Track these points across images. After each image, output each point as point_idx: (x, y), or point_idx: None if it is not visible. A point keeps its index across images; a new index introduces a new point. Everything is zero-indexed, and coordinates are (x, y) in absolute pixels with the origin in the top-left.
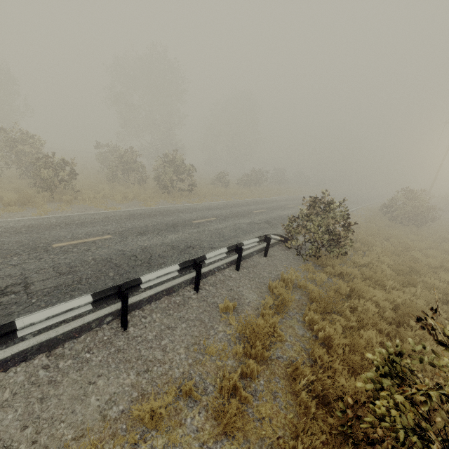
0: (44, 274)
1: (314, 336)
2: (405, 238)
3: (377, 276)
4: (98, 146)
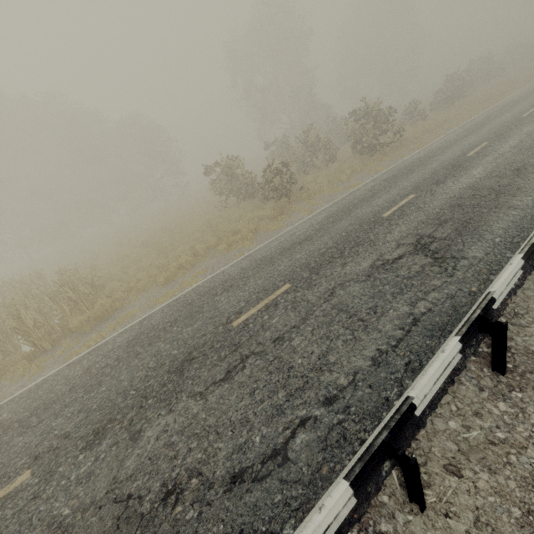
0: (426, 229)
1: None
2: None
3: None
4: (267, 147)
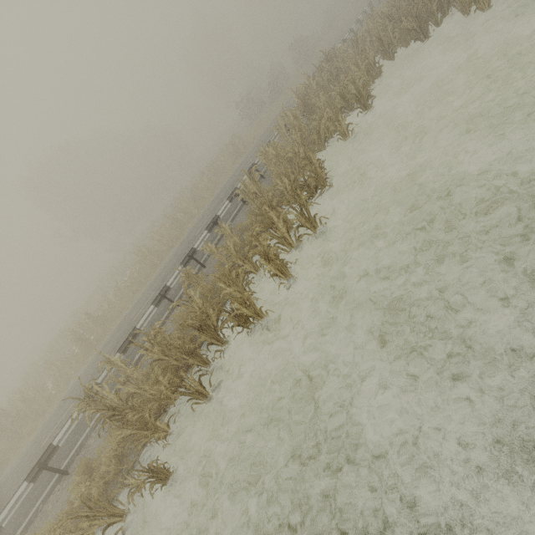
0: None
1: None
2: None
3: None
4: None
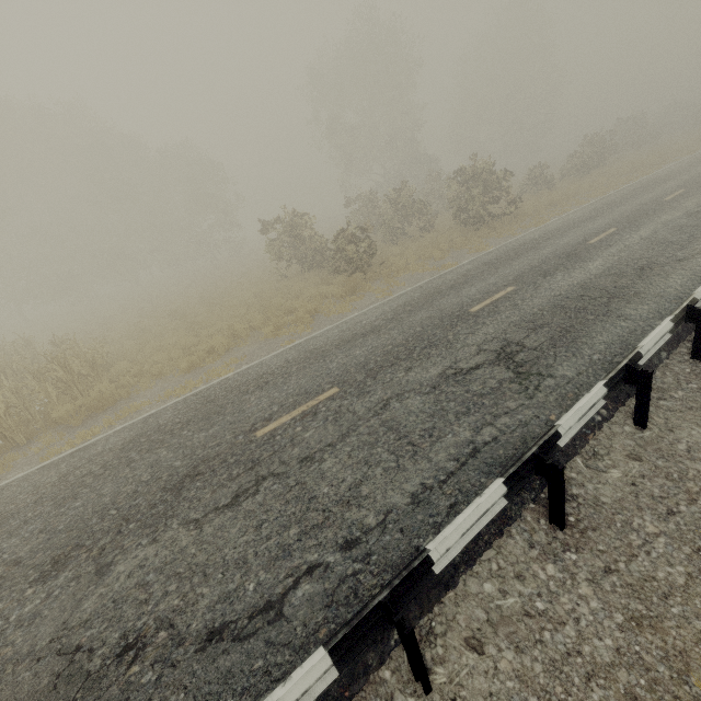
0: (516, 333)
1: None
2: None
3: None
4: (348, 203)
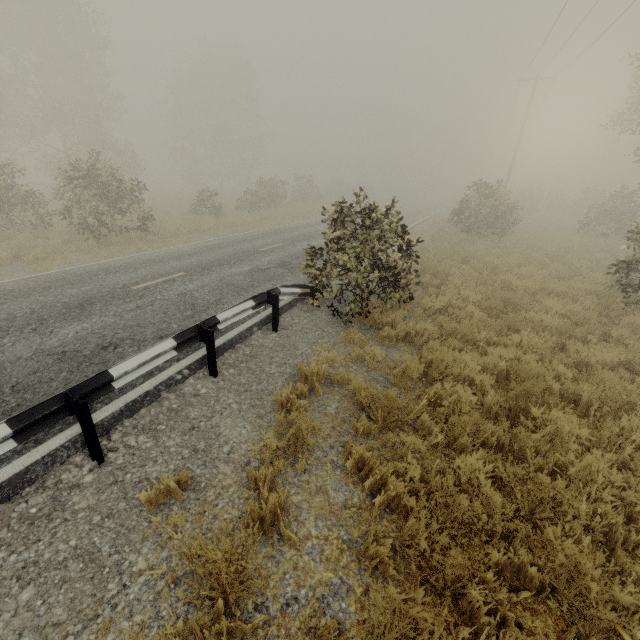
0: None
1: (369, 496)
2: (489, 256)
3: (464, 327)
4: None
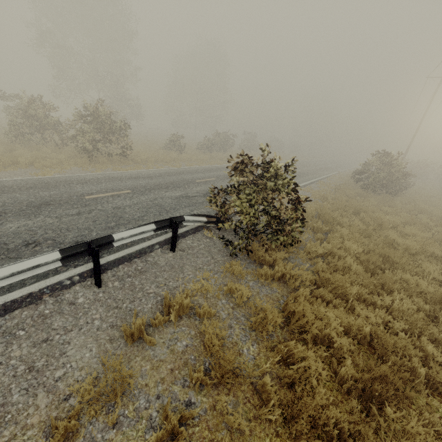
0: None
1: None
2: (378, 211)
3: (337, 279)
4: (5, 97)
